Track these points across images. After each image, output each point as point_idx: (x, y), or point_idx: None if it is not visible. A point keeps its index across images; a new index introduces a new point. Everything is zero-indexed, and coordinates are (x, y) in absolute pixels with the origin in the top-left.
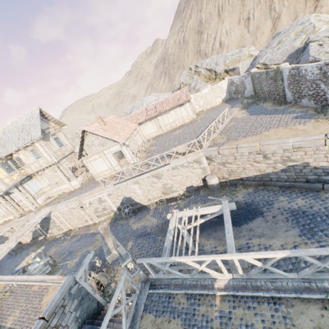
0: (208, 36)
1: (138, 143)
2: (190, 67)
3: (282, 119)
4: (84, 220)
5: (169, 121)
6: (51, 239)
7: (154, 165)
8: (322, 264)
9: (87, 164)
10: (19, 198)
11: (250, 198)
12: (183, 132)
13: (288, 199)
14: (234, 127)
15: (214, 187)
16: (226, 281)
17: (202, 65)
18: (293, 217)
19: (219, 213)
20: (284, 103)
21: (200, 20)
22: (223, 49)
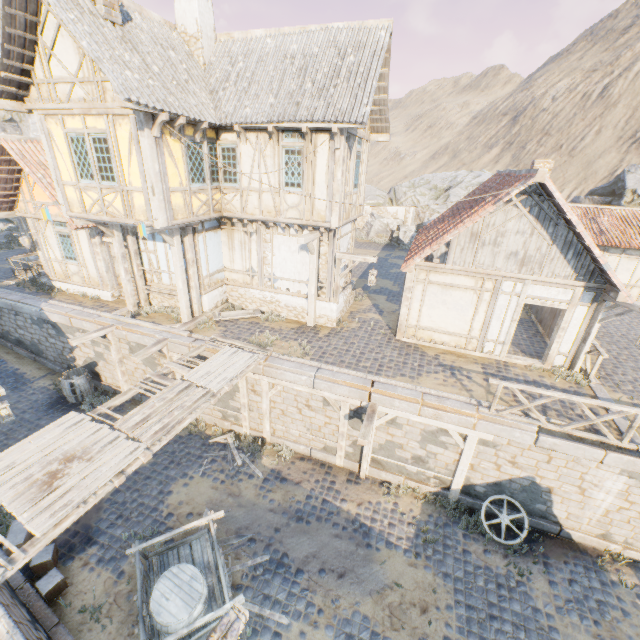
0: None
1: None
2: None
3: None
4: (321, 444)
5: None
6: (192, 429)
7: None
8: None
9: (412, 286)
10: (158, 261)
11: None
12: None
13: None
14: None
15: None
16: None
17: None
18: None
19: None
20: None
21: None
22: None
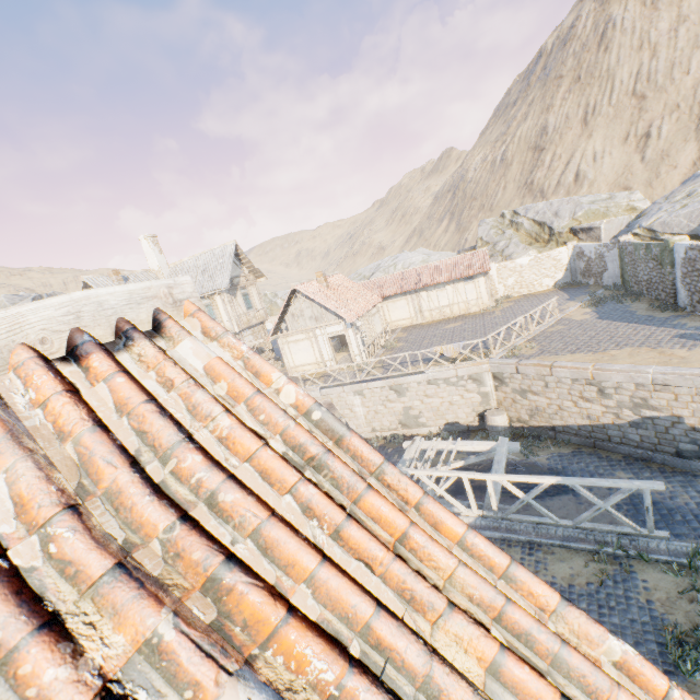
0: (555, 158)
1: (374, 329)
2: (503, 212)
3: (656, 334)
4: None
5: (440, 304)
6: None
7: (397, 370)
8: (602, 504)
9: (283, 347)
10: None
11: (560, 463)
12: (461, 328)
13: (633, 478)
14: (560, 333)
15: (498, 432)
16: (473, 519)
17: (528, 212)
18: (631, 505)
19: (490, 455)
20: (671, 307)
21: (543, 127)
22: (582, 187)
